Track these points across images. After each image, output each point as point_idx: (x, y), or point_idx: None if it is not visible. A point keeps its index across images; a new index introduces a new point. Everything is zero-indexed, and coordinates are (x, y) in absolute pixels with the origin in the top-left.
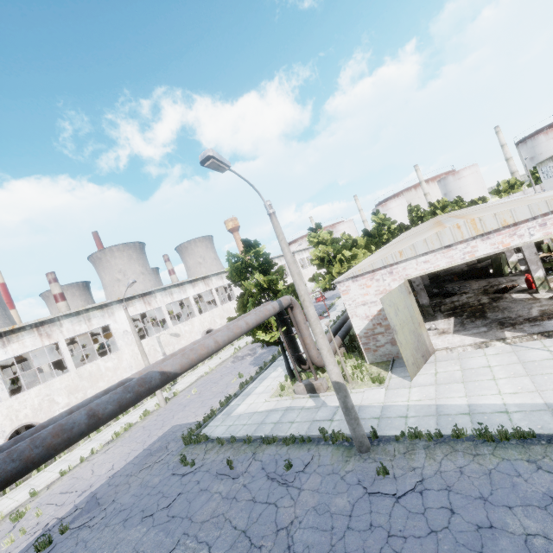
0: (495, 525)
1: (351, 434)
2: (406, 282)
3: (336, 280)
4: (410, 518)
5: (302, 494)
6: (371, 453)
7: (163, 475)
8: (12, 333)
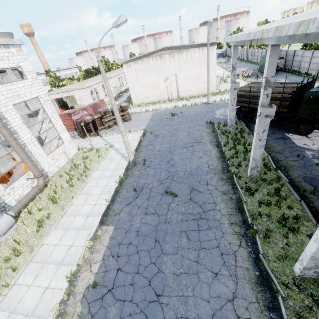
0: None
1: None
2: (52, 99)
3: None
4: None
5: None
6: None
7: None
8: None
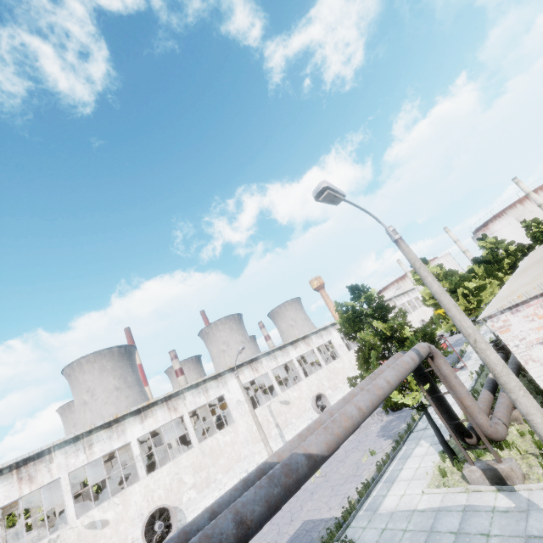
0: None
1: None
2: None
3: (484, 314)
4: None
5: None
6: None
7: None
8: (148, 408)
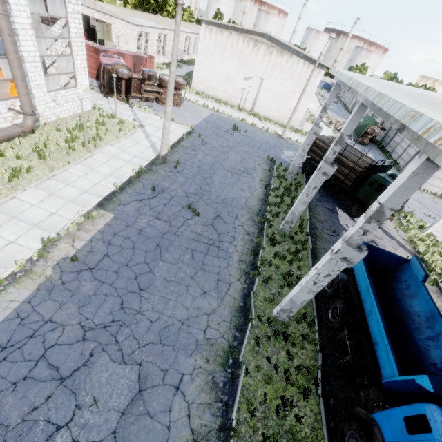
0: None
1: None
2: None
3: None
4: None
5: None
6: None
7: None
8: None
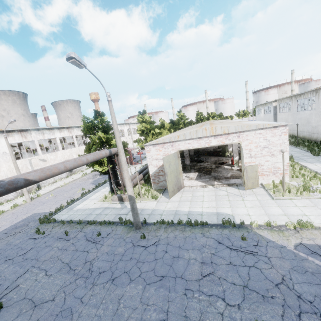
0: (180, 256)
1: (133, 220)
2: (178, 151)
3: (144, 144)
4: (149, 255)
5: (103, 247)
6: (141, 229)
7: (23, 239)
8: None
